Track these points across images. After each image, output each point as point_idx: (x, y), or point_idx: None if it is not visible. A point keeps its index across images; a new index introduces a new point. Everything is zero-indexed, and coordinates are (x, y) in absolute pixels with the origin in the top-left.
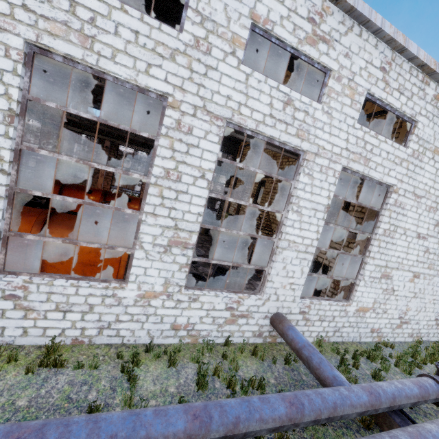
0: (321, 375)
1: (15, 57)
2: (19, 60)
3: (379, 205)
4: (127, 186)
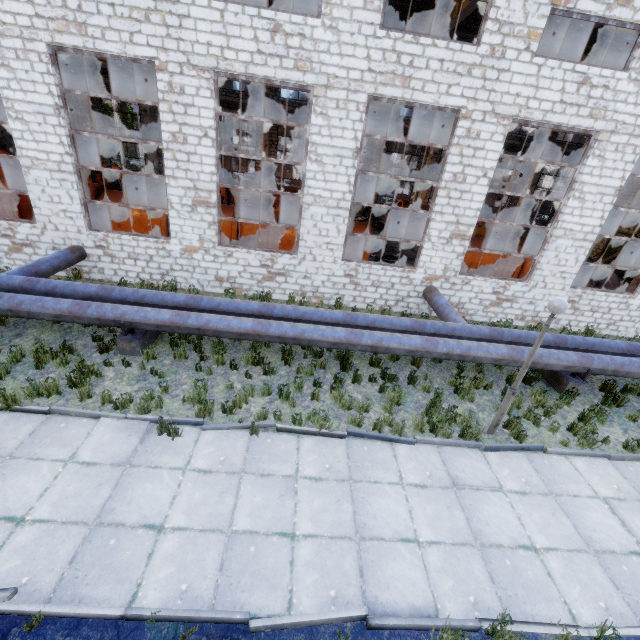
0: None
1: (637, 152)
2: (638, 153)
3: None
4: (387, 190)
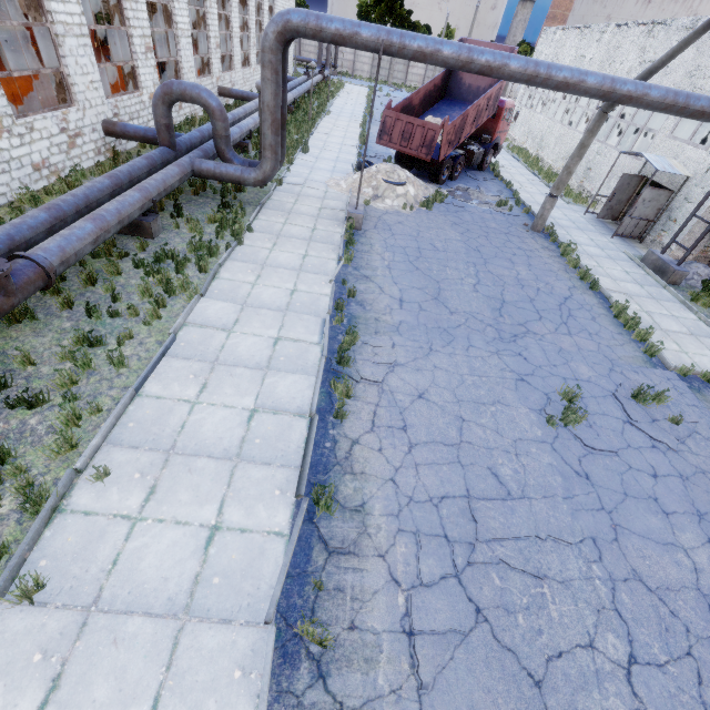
0: (292, 80)
1: None
2: None
3: (272, 3)
4: None
